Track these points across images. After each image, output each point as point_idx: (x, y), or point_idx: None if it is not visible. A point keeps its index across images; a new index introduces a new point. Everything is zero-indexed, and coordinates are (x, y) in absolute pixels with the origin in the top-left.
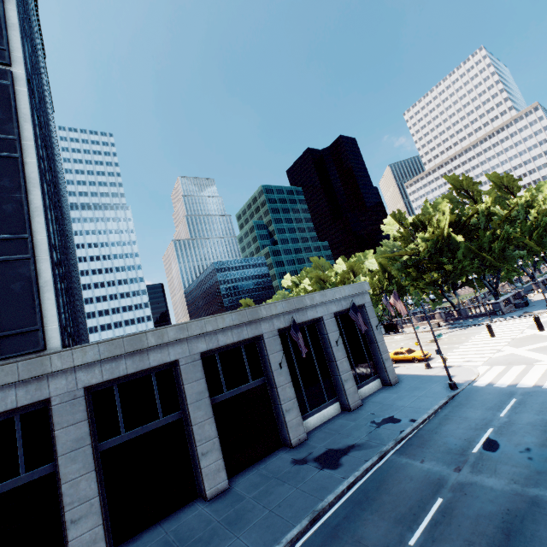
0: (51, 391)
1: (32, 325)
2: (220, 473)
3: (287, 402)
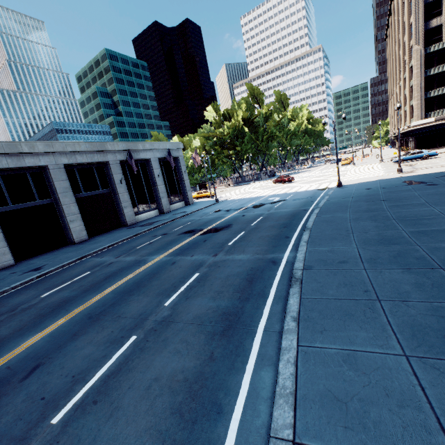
0: None
1: None
2: (83, 232)
3: (125, 202)
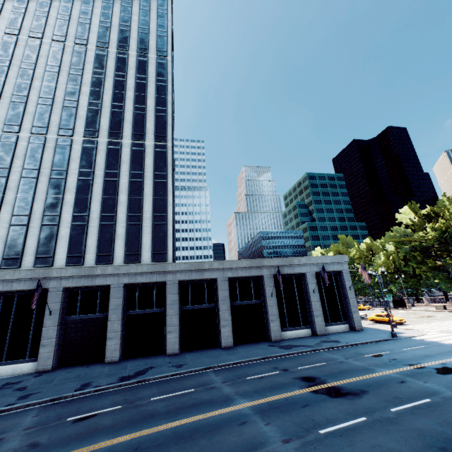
0: (167, 278)
1: (164, 251)
2: (230, 338)
3: (272, 316)
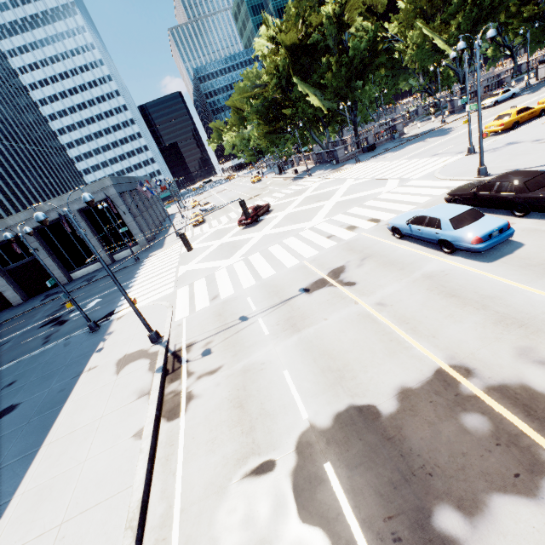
0: None
1: None
2: (17, 298)
3: (49, 267)
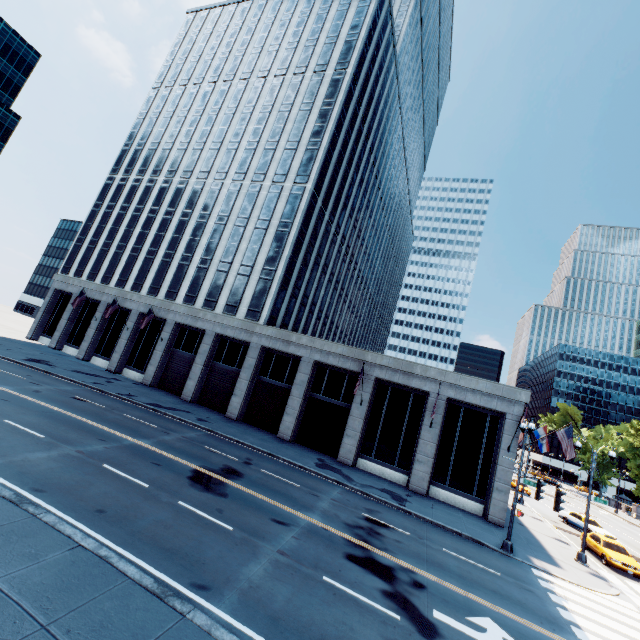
0: (252, 340)
1: (259, 309)
2: (289, 431)
3: (351, 430)
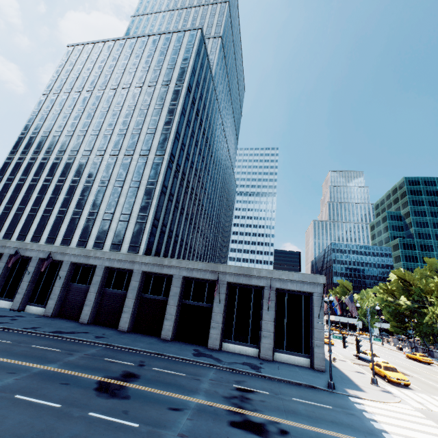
0: (135, 267)
1: (138, 244)
2: (169, 332)
3: (215, 323)
